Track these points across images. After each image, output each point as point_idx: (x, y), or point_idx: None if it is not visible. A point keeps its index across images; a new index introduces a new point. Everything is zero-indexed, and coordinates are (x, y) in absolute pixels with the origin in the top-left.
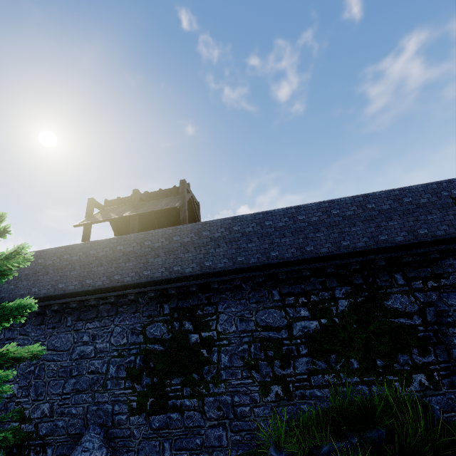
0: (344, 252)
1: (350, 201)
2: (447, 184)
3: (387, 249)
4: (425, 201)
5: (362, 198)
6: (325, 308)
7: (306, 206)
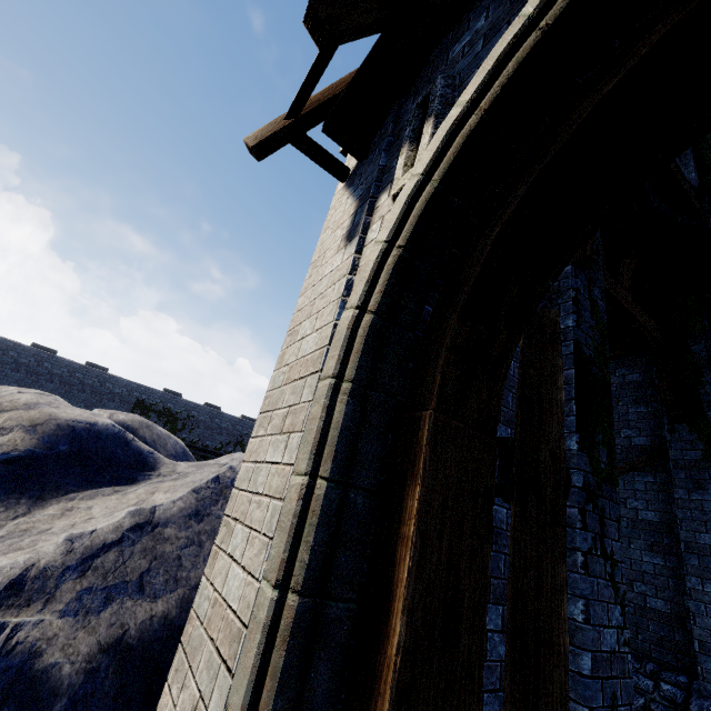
0: None
1: (68, 364)
2: (145, 389)
3: None
4: (119, 392)
5: (79, 367)
6: None
7: (27, 347)
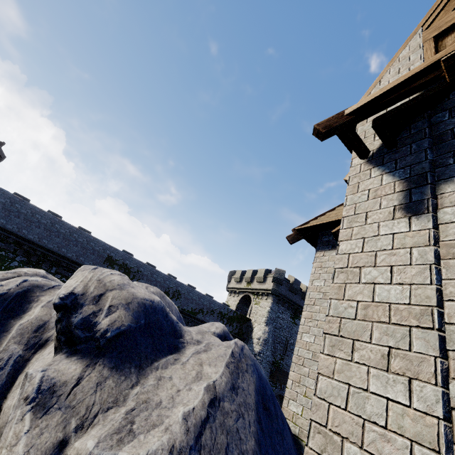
0: (39, 244)
1: (70, 227)
2: (114, 249)
3: (60, 255)
4: (98, 249)
5: (76, 230)
6: (3, 260)
7: (47, 213)
